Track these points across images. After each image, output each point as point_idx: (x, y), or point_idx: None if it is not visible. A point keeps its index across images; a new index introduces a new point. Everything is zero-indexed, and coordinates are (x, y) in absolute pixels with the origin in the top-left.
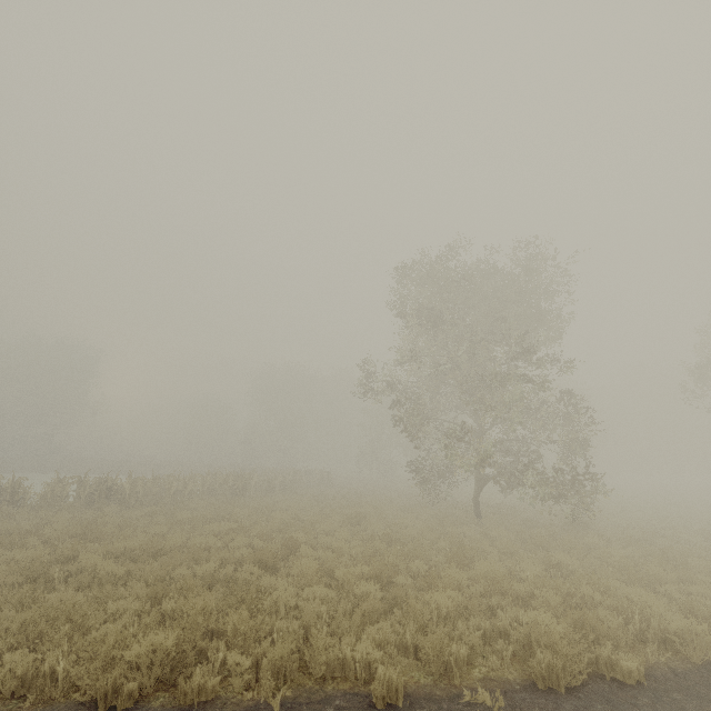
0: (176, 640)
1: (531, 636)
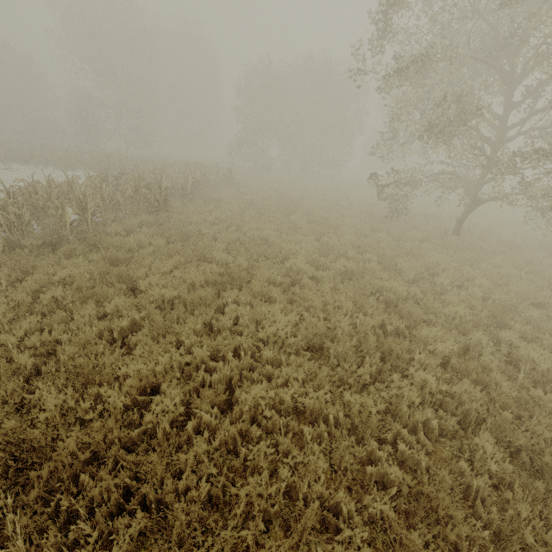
0: None
1: None
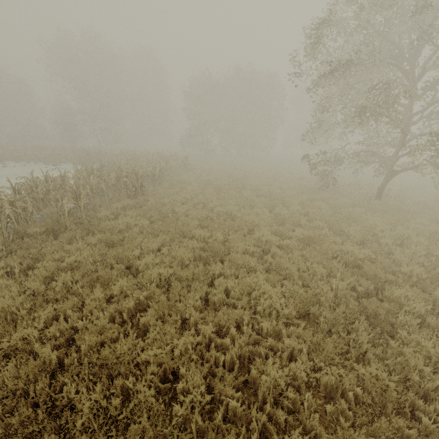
0: None
1: None
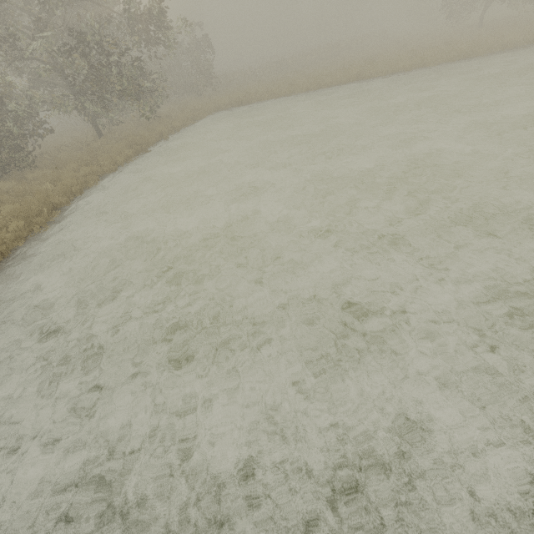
0: (358, 71)
1: (453, 52)
